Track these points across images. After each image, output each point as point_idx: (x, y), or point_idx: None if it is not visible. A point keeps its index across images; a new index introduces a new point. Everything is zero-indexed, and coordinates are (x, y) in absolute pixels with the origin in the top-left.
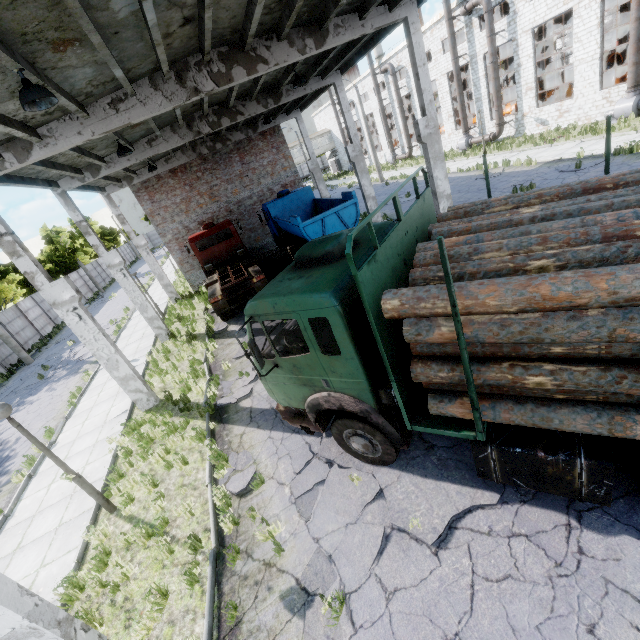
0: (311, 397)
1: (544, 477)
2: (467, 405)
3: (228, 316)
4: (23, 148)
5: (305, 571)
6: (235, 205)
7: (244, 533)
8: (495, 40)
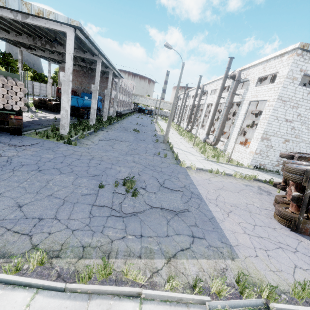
0: None
1: None
2: None
3: (36, 106)
4: None
5: None
6: (86, 91)
7: None
8: (200, 101)
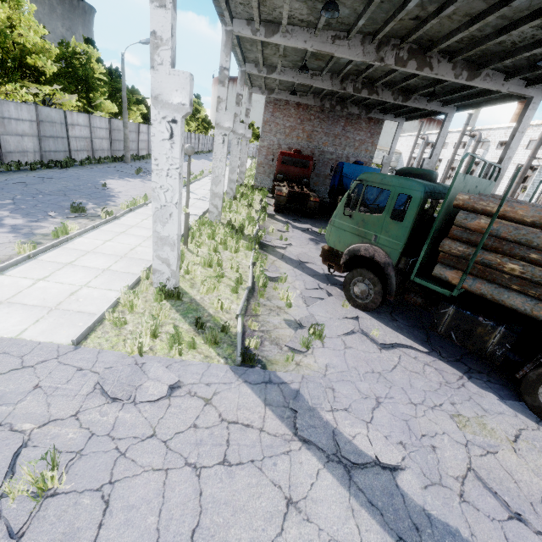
0: (356, 244)
1: (472, 335)
2: (459, 274)
3: (279, 209)
4: (272, 30)
5: (303, 318)
6: (319, 152)
7: (267, 292)
8: None
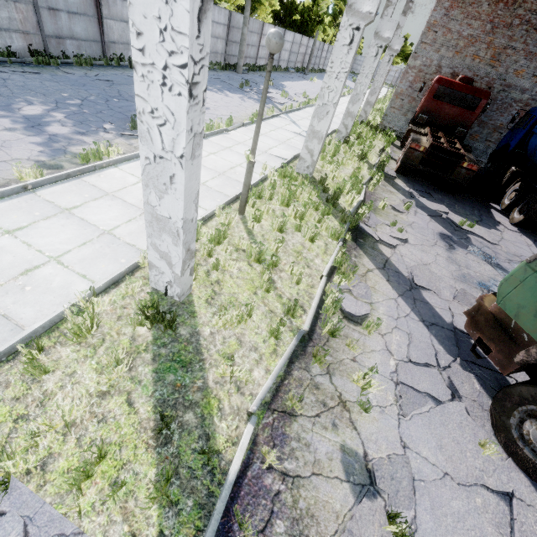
0: None
1: None
2: None
3: (405, 170)
4: None
5: (383, 460)
6: (501, 85)
7: (333, 349)
8: None
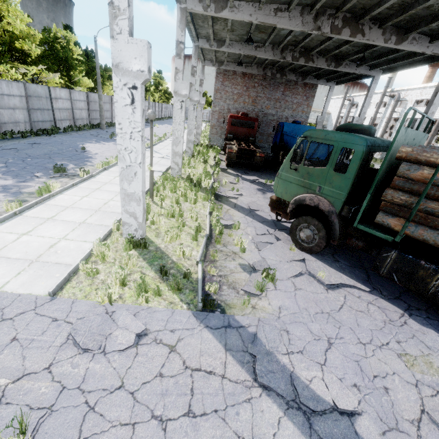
0: (302, 195)
1: (413, 277)
2: (401, 221)
3: (231, 164)
4: (221, 6)
5: (255, 262)
6: (262, 114)
7: (223, 238)
8: None
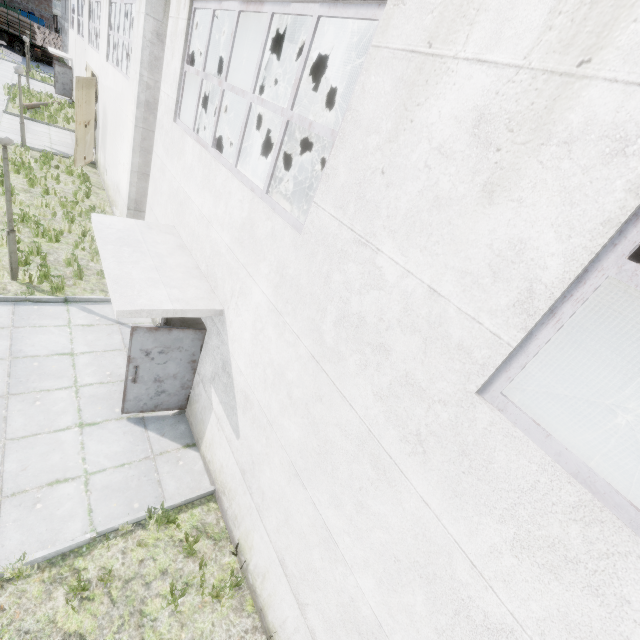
0: None
1: (4, 38)
2: None
3: None
4: None
5: None
6: None
7: None
8: None
